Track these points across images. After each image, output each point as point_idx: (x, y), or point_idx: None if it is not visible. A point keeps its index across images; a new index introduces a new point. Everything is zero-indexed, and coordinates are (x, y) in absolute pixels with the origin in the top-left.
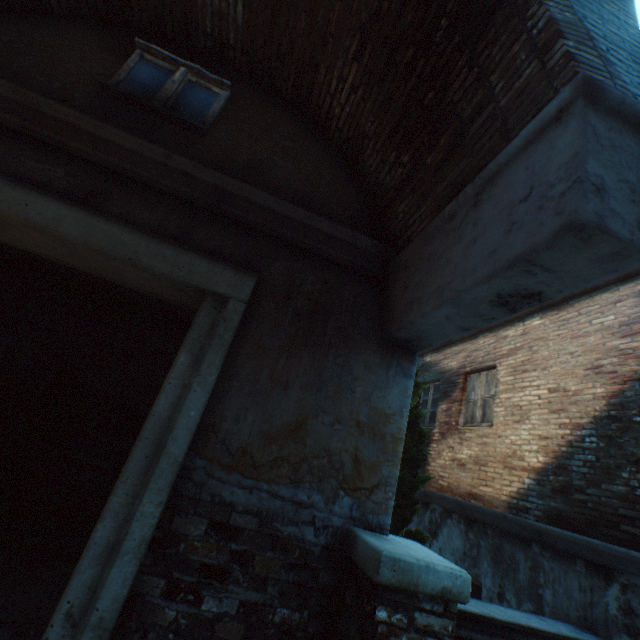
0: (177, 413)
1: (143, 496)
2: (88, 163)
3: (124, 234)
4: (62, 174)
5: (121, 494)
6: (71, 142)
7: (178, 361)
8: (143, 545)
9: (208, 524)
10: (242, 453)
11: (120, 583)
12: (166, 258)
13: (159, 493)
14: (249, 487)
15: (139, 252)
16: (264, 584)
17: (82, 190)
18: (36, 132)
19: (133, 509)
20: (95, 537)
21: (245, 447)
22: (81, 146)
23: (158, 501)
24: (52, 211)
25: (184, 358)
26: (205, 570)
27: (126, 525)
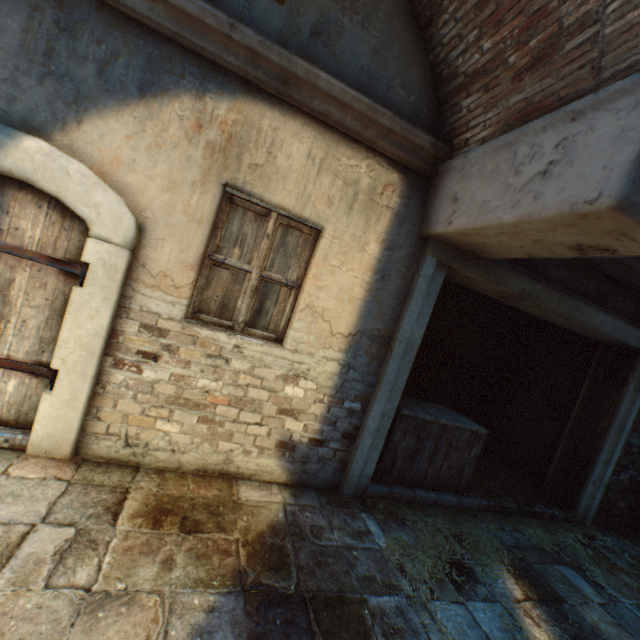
0: (627, 413)
1: (616, 445)
2: (601, 274)
3: (622, 326)
4: (591, 285)
5: (607, 444)
6: (603, 265)
7: (628, 389)
8: (615, 461)
9: (624, 451)
10: (638, 424)
11: (609, 473)
12: (635, 337)
13: (621, 444)
14: (638, 437)
15: (626, 336)
16: (636, 469)
17: (598, 294)
18: (587, 259)
19: (611, 449)
20: (599, 458)
21: (639, 422)
22: (607, 267)
23: (620, 447)
24: (598, 318)
25: (630, 387)
26: (621, 466)
27: (609, 454)
